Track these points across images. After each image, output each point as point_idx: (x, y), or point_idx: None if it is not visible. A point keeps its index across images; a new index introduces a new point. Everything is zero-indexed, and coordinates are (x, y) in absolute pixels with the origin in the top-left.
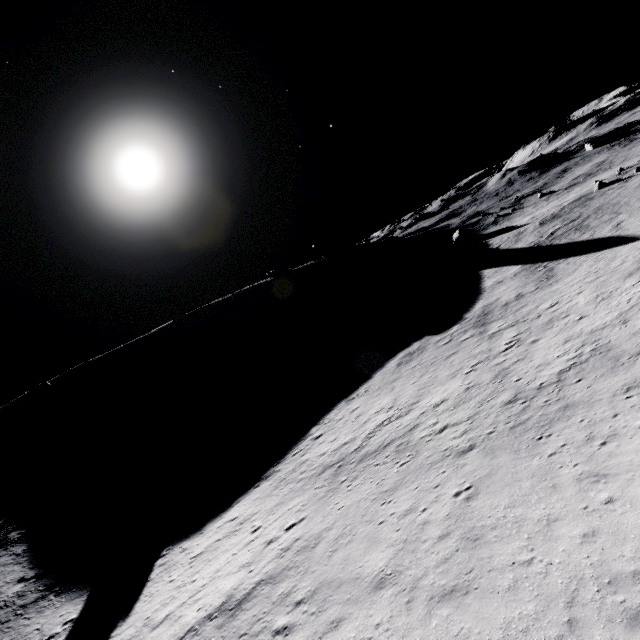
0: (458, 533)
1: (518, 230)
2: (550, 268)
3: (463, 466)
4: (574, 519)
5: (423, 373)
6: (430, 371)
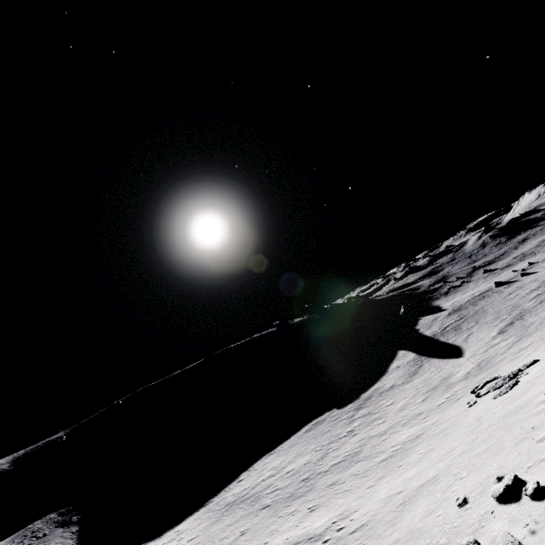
0: None
1: (437, 315)
2: (421, 364)
3: (257, 516)
4: None
5: (306, 443)
6: (309, 443)
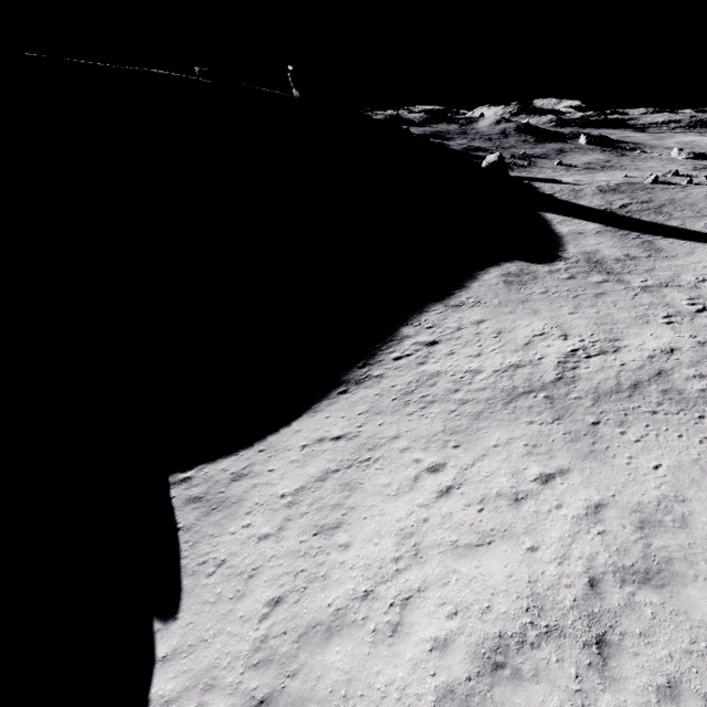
0: None
1: (571, 186)
2: (648, 240)
3: None
4: None
5: (576, 305)
6: (587, 305)
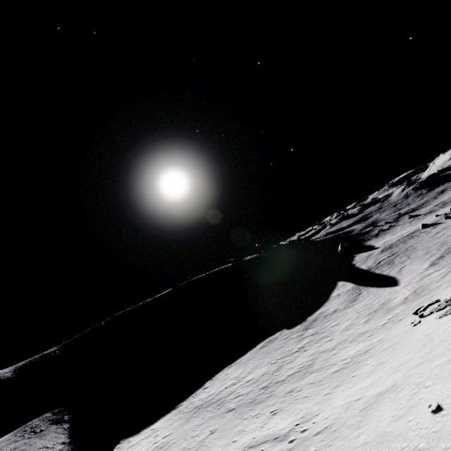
0: (197, 447)
1: (370, 252)
2: (360, 292)
3: (223, 418)
4: (222, 446)
5: (262, 357)
6: (265, 357)
